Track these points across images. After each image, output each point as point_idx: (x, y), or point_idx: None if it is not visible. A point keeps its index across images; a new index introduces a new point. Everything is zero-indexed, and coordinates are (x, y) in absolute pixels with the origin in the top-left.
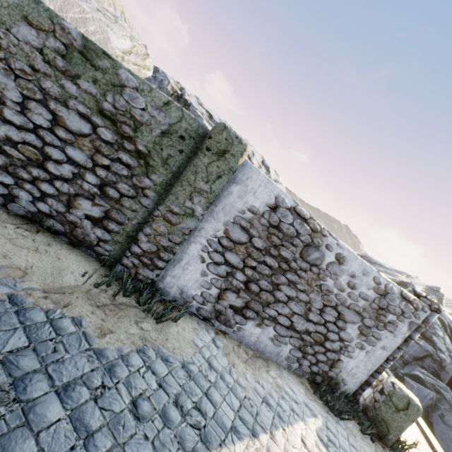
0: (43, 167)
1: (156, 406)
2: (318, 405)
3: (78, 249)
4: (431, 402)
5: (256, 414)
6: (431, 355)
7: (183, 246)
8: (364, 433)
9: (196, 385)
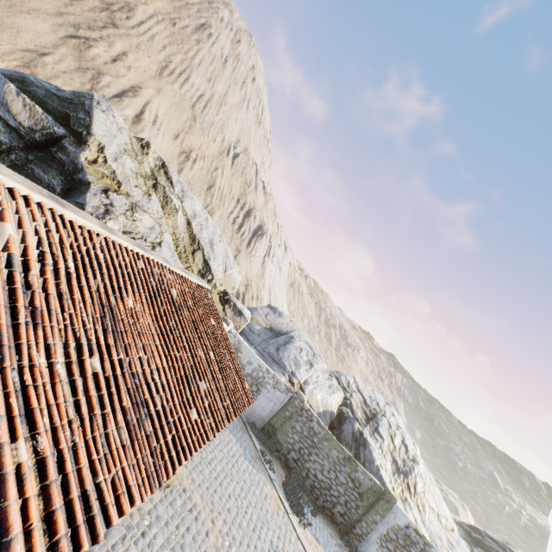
0: (329, 490)
1: None
2: None
3: (333, 523)
4: None
5: None
6: None
7: (370, 533)
8: None
9: None
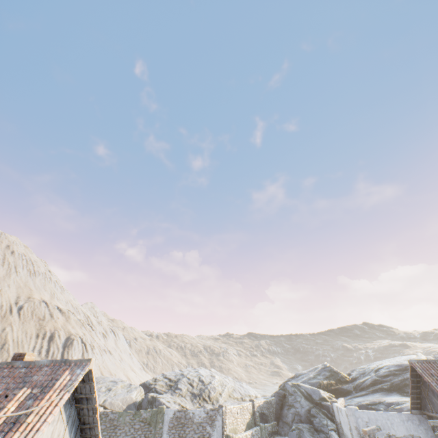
0: None
1: None
2: None
3: None
4: (297, 436)
5: None
6: (295, 413)
7: (163, 436)
8: None
9: None
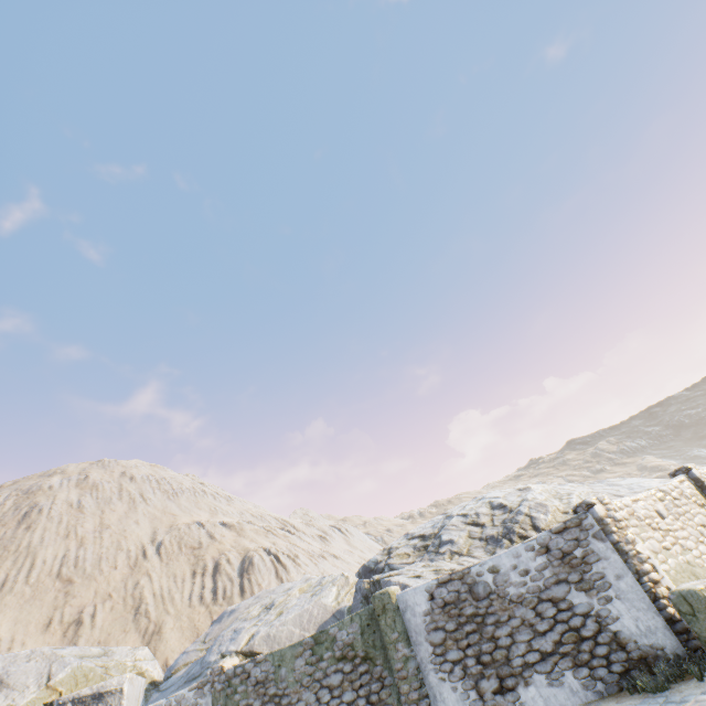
0: None
1: None
2: (632, 700)
3: None
4: None
5: None
6: None
7: (426, 683)
8: (701, 678)
9: None
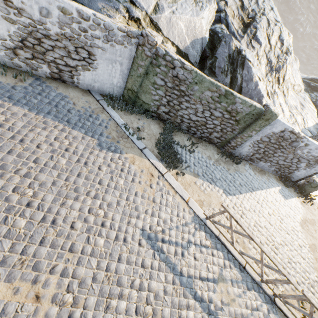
0: (205, 126)
1: (243, 184)
2: (280, 184)
3: (210, 144)
4: None
5: (262, 185)
6: None
7: (244, 143)
8: (295, 191)
9: (248, 180)
